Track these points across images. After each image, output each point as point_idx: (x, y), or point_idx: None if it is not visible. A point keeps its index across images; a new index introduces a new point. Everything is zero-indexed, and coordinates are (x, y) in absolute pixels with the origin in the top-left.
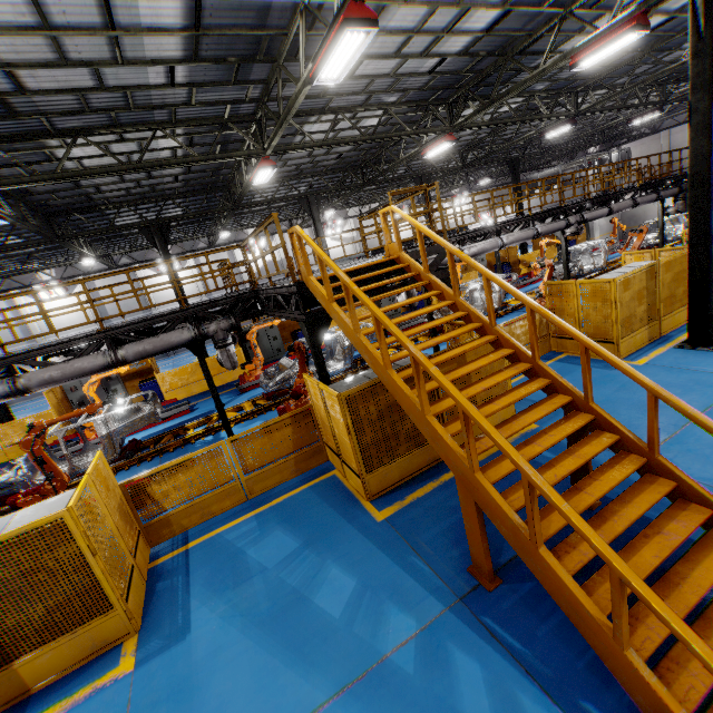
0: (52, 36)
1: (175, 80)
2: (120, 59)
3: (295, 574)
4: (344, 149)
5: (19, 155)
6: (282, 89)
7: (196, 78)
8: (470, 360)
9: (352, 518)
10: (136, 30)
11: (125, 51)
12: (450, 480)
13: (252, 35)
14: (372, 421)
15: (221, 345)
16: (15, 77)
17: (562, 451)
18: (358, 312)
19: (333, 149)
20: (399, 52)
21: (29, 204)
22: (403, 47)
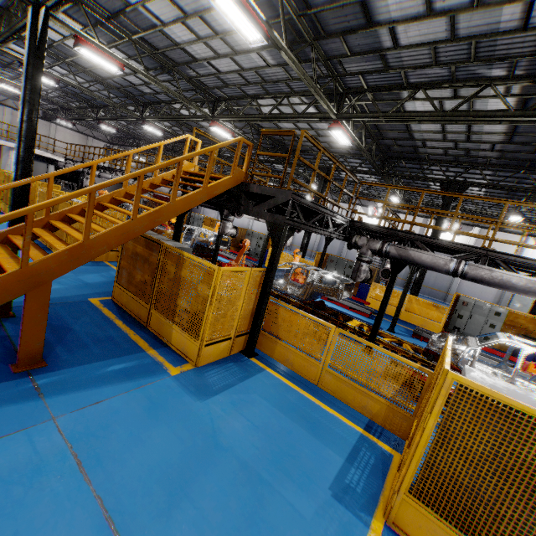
0: (203, 42)
1: (270, 63)
2: (233, 51)
3: (66, 280)
4: (494, 139)
5: (248, 109)
6: (340, 65)
7: (279, 60)
8: (185, 272)
9: (99, 293)
10: (226, 33)
11: (234, 47)
12: (112, 322)
13: (275, 23)
14: (129, 255)
15: (223, 218)
16: (211, 65)
17: (114, 375)
18: (422, 302)
19: (475, 137)
20: (428, 10)
21: (274, 140)
22: (427, 2)
